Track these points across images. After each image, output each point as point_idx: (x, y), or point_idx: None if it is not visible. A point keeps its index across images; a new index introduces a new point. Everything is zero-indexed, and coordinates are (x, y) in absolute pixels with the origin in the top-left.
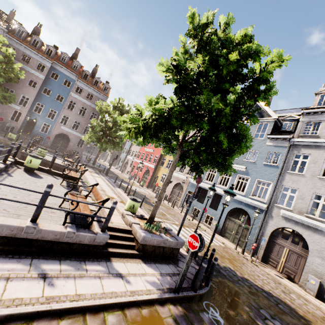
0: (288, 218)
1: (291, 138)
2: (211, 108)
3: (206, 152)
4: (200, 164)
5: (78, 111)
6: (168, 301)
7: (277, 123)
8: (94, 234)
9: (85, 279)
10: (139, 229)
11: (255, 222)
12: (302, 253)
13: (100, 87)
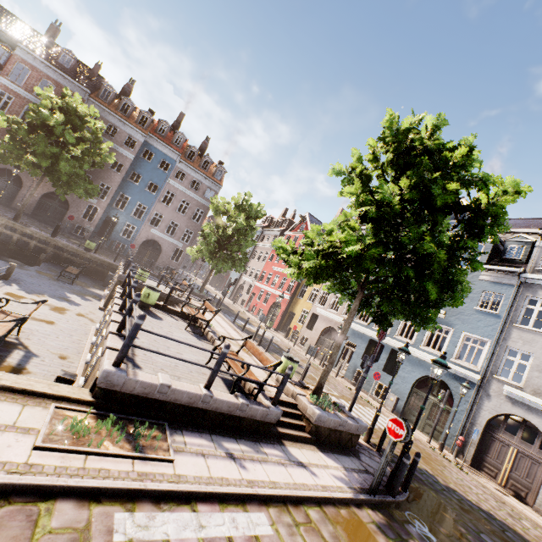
0: (516, 399)
1: (522, 273)
2: (418, 248)
3: (400, 300)
4: (388, 314)
5: (177, 207)
6: (363, 504)
7: (498, 246)
8: (266, 408)
9: (269, 464)
10: (309, 404)
11: (460, 402)
12: (540, 458)
13: (211, 171)
